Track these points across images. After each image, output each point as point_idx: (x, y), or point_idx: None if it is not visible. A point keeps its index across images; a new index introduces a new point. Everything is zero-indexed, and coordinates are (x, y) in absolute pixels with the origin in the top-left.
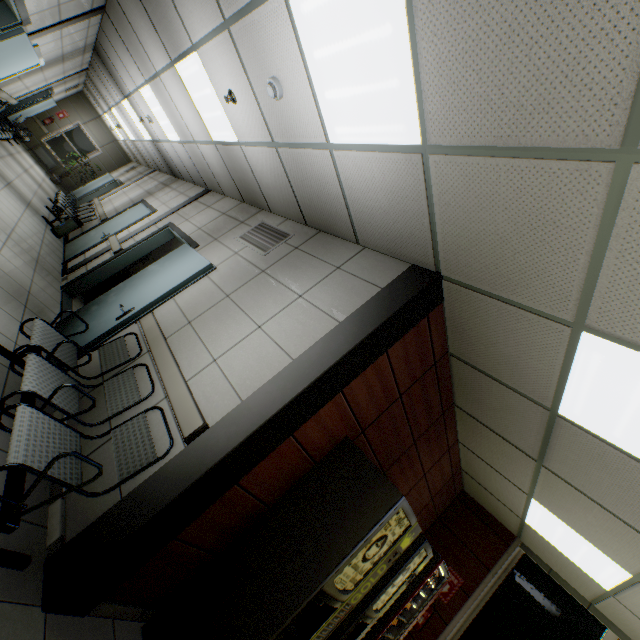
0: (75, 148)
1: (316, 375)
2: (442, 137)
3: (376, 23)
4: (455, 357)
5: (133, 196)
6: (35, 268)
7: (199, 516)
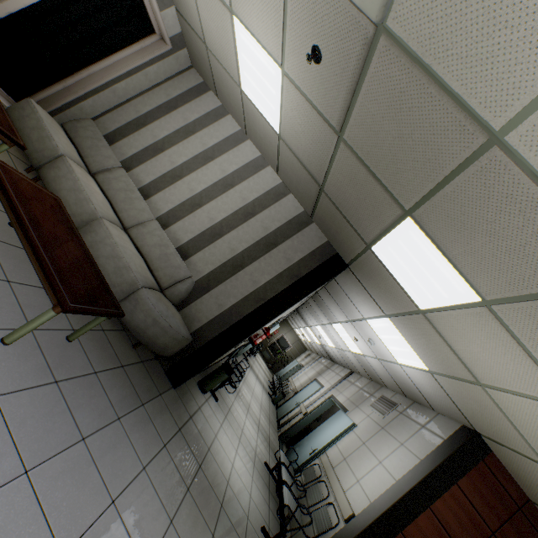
0: (280, 347)
1: (406, 489)
2: (431, 368)
3: (394, 334)
4: (537, 504)
5: (310, 375)
6: (269, 424)
7: None
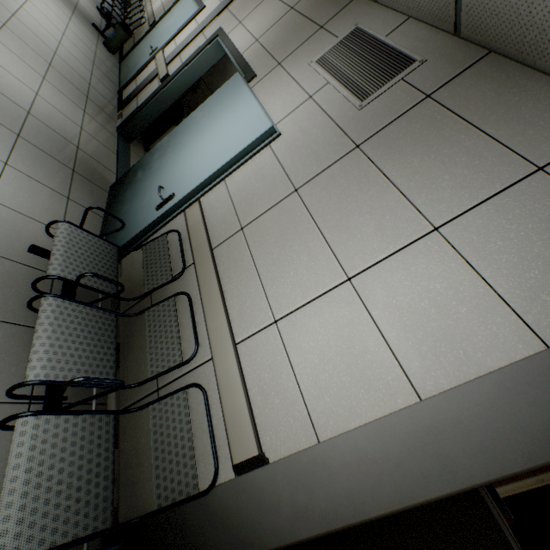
0: None
1: (476, 477)
2: None
3: None
4: None
5: None
6: (84, 108)
7: None
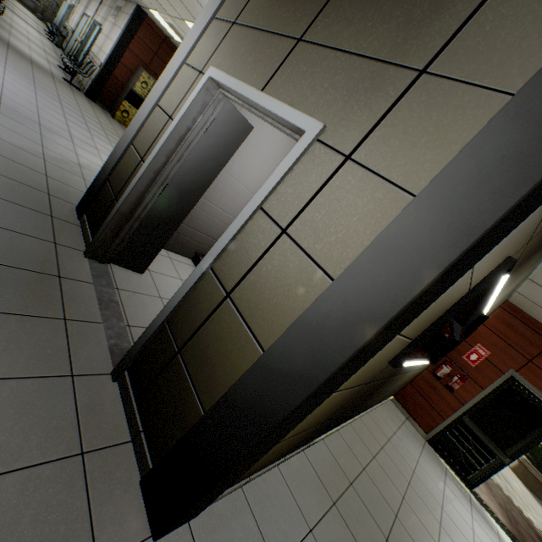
0: None
1: (117, 43)
2: None
3: None
4: (169, 38)
5: (81, 13)
6: (57, 56)
7: (109, 84)
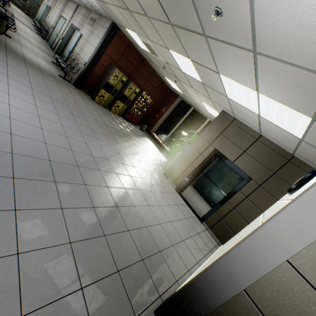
0: None
1: (98, 49)
2: None
3: None
4: (132, 43)
5: (57, 14)
6: (47, 49)
7: (90, 77)
